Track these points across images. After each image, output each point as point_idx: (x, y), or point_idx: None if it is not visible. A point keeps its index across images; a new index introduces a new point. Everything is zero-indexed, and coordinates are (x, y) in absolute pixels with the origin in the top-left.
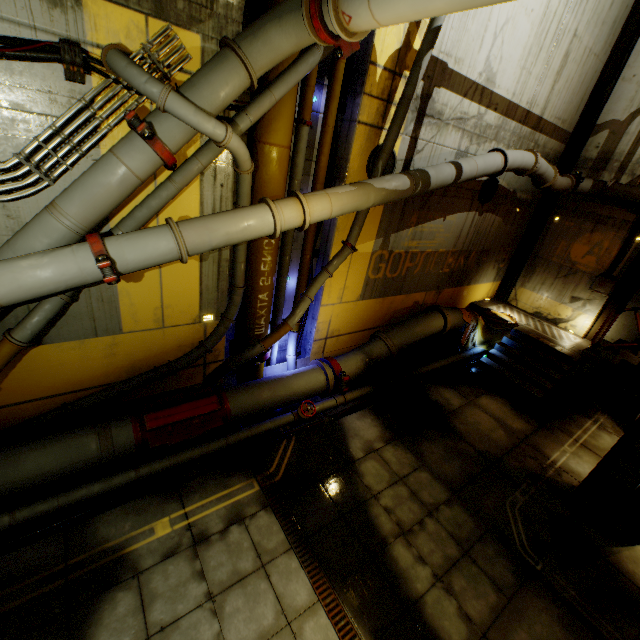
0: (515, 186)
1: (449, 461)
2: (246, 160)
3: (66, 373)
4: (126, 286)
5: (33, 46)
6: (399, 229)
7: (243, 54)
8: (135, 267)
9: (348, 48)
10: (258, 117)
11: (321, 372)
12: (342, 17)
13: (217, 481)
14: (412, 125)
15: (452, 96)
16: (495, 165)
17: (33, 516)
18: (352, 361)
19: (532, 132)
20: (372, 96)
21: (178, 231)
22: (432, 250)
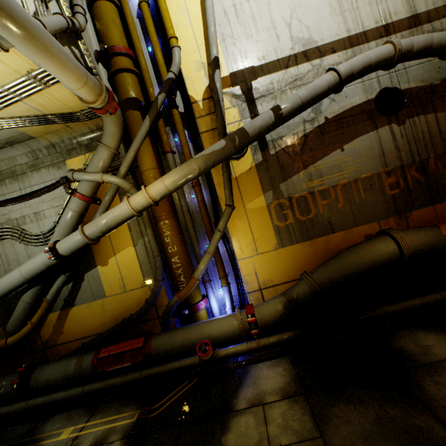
0: (441, 76)
1: (374, 442)
2: (122, 184)
3: (86, 323)
4: (102, 269)
5: (54, 184)
6: (286, 178)
7: (99, 143)
8: (68, 250)
9: (110, 108)
10: (128, 163)
11: (235, 316)
12: (85, 100)
13: (119, 407)
14: (247, 111)
15: (273, 76)
16: (323, 82)
17: (34, 405)
18: (269, 304)
19: (413, 30)
20: (203, 116)
21: (80, 227)
22: (348, 180)
